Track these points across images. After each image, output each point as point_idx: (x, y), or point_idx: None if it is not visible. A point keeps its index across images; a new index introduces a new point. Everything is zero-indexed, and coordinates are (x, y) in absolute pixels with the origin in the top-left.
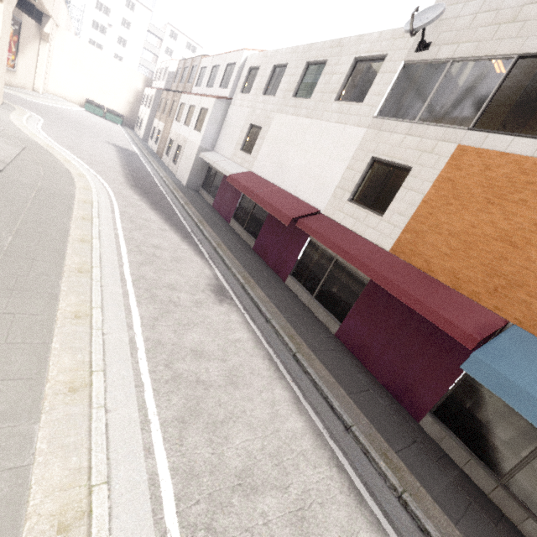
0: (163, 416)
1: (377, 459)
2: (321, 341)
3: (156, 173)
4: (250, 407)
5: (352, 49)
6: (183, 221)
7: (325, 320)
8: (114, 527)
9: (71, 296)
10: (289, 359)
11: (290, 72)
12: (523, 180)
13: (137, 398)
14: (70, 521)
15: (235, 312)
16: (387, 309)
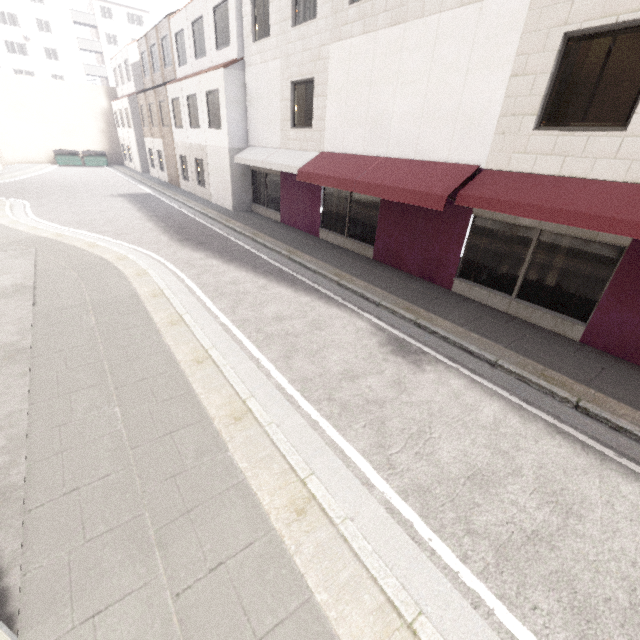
0: None
1: None
2: (577, 361)
3: (189, 209)
4: (629, 546)
5: None
6: (270, 261)
7: (551, 325)
8: None
9: (262, 474)
10: (575, 417)
11: None
12: None
13: (496, 633)
14: None
15: (447, 373)
16: None
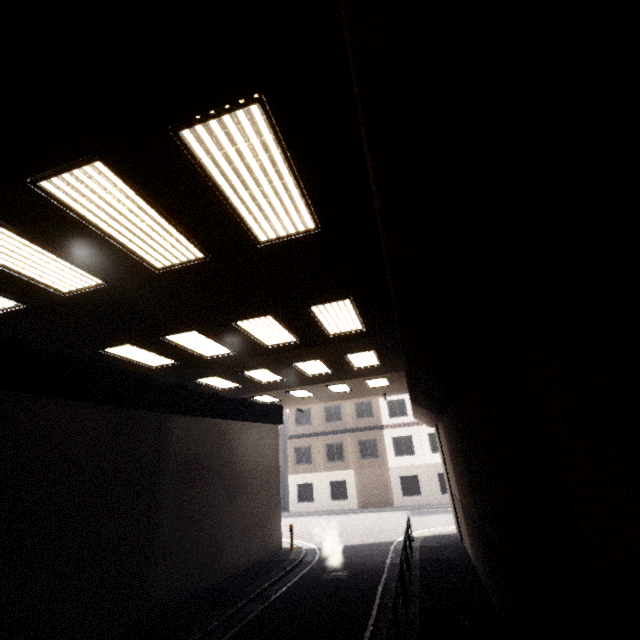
0: None
1: None
2: None
3: None
4: None
5: None
6: None
7: None
8: None
9: None
10: None
11: None
12: None
13: None
14: None
15: None
16: None
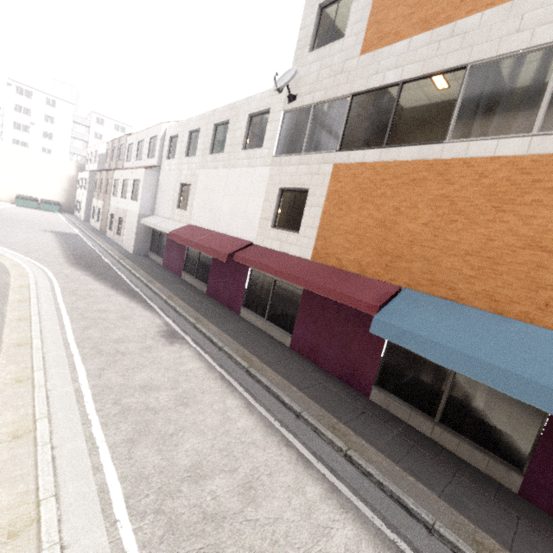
0: (111, 441)
1: (325, 431)
2: (275, 354)
3: (100, 248)
4: (201, 418)
5: (245, 108)
6: (131, 284)
7: (279, 337)
8: (64, 528)
9: (11, 366)
10: (242, 375)
11: (203, 134)
12: (379, 179)
13: (84, 433)
14: (19, 529)
15: (187, 349)
16: (321, 308)
